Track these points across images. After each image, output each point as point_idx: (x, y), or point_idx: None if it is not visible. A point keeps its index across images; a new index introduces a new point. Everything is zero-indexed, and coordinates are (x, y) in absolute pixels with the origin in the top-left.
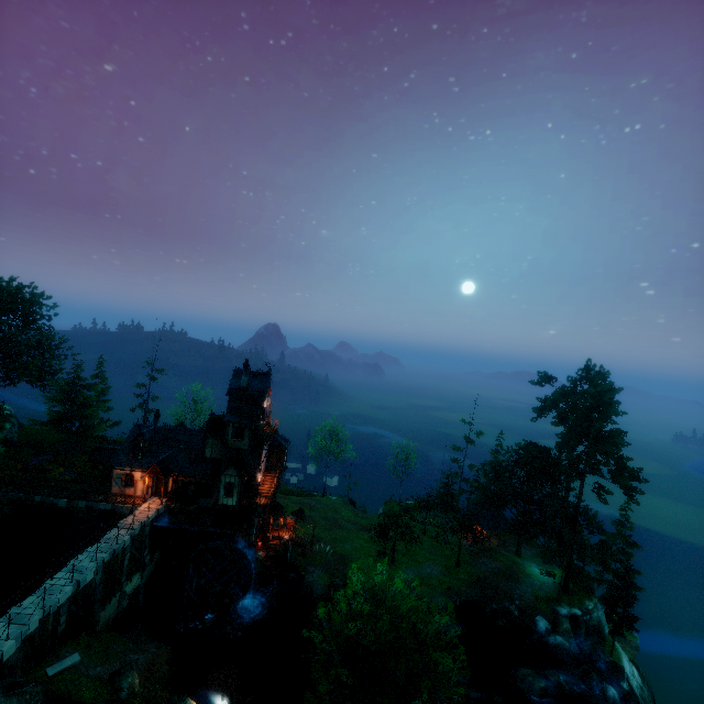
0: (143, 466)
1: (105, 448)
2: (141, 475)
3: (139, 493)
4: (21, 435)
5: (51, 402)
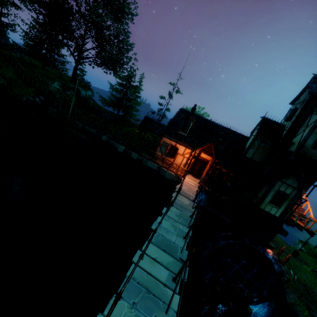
0: (188, 143)
1: (152, 120)
2: (183, 150)
3: (175, 165)
4: (94, 104)
5: (113, 89)
